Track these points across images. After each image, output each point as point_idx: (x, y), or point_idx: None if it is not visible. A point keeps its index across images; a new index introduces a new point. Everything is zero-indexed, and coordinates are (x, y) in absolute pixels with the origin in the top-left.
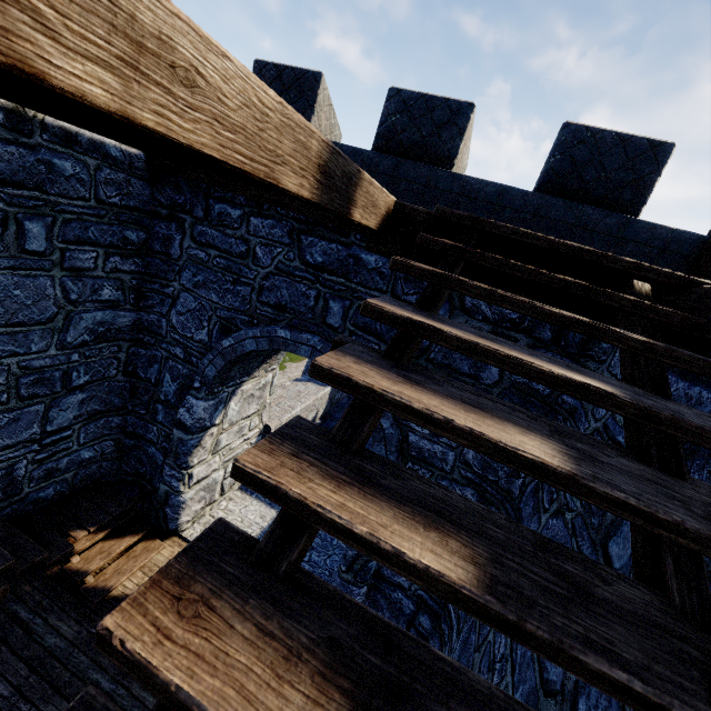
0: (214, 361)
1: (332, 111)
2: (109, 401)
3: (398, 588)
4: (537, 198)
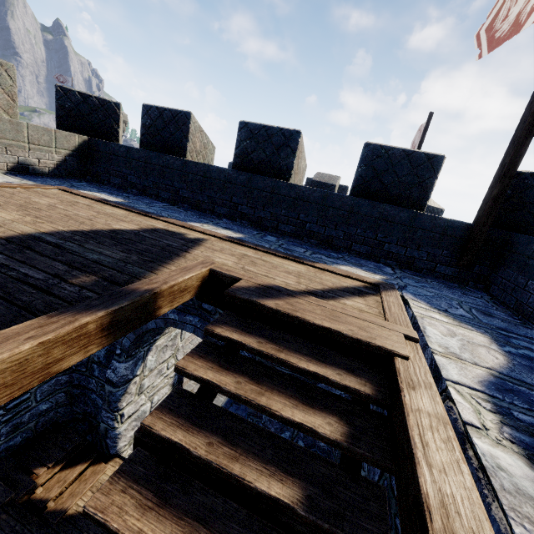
0: (128, 335)
1: (204, 134)
2: None
3: None
4: (350, 200)
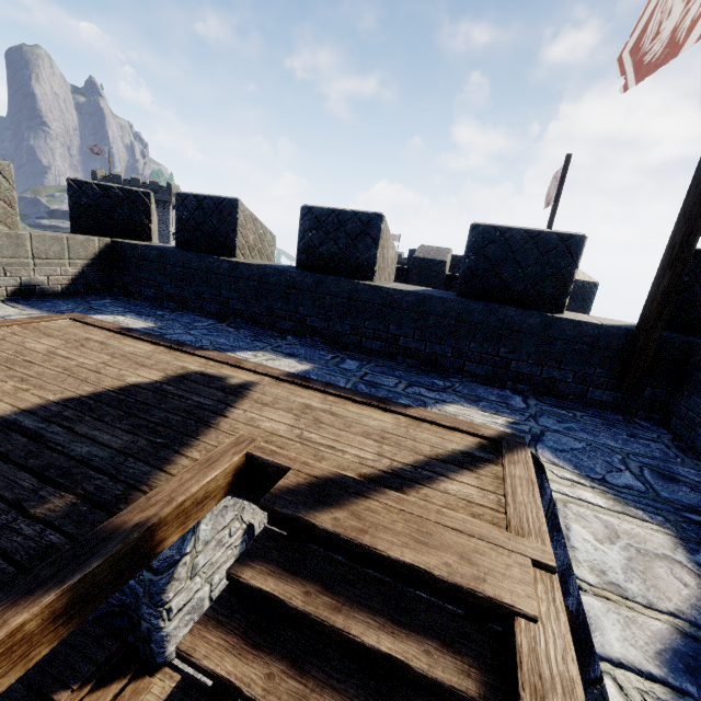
0: None
1: (259, 223)
2: None
3: None
4: (457, 303)
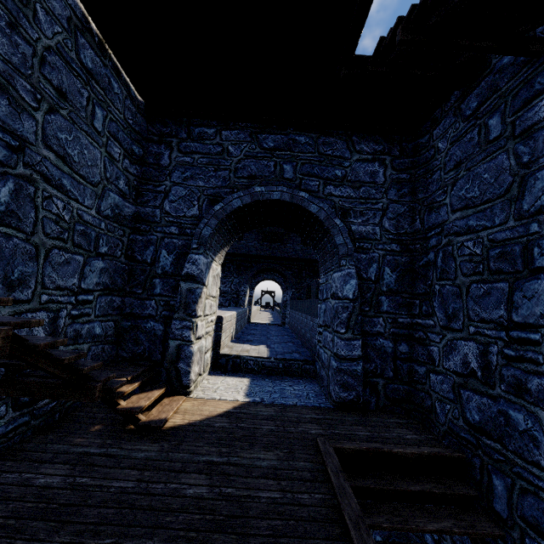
0: (209, 223)
1: None
2: (114, 280)
3: (378, 335)
4: None
